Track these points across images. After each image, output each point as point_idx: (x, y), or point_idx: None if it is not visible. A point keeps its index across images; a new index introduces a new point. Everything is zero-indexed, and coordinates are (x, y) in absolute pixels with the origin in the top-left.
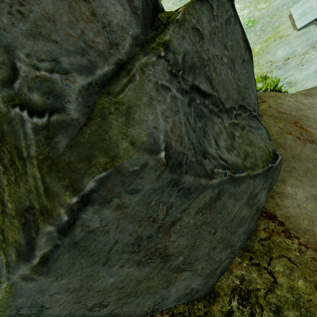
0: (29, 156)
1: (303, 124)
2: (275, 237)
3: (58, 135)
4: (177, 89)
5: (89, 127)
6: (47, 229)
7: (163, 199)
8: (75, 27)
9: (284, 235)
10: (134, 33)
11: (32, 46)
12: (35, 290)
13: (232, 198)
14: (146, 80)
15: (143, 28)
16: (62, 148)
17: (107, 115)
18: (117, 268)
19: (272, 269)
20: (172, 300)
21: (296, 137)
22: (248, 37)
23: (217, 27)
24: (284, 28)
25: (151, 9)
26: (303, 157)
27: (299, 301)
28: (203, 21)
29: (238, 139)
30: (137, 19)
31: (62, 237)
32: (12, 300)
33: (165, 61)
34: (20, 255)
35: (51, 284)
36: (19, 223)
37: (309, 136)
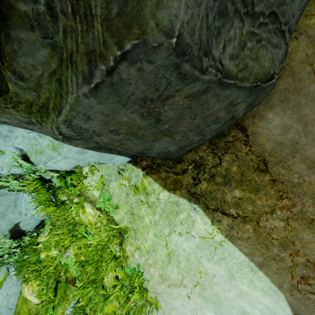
0: (96, 14)
1: None
2: (237, 142)
3: (112, 3)
4: None
5: (132, 1)
6: (102, 67)
7: (166, 76)
8: None
9: (243, 143)
10: None
11: None
12: (88, 105)
13: (215, 98)
14: None
15: None
16: (114, 14)
17: None
18: (129, 112)
19: (222, 158)
20: (155, 152)
21: (314, 71)
22: None
23: None
24: None
25: None
26: (303, 92)
27: (227, 175)
28: None
29: (247, 51)
30: None
31: (107, 76)
32: (76, 107)
33: None
34: (85, 80)
35: (96, 105)
36: (86, 60)
37: None
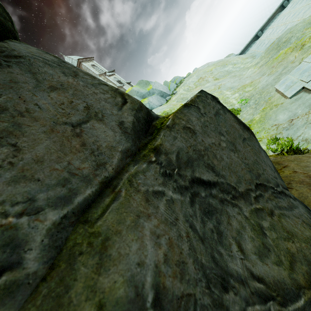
0: None
1: None
2: None
3: None
4: (174, 190)
5: (48, 282)
6: None
7: None
8: (62, 161)
9: None
10: (124, 148)
11: (11, 191)
12: None
13: None
14: (133, 193)
15: (135, 140)
16: None
17: (76, 256)
18: None
19: None
20: None
21: None
22: (245, 111)
23: (207, 121)
24: (275, 99)
25: (144, 122)
26: None
27: None
28: (193, 119)
29: (270, 232)
30: (127, 136)
31: None
32: None
33: (156, 165)
34: None
35: None
36: None
37: None
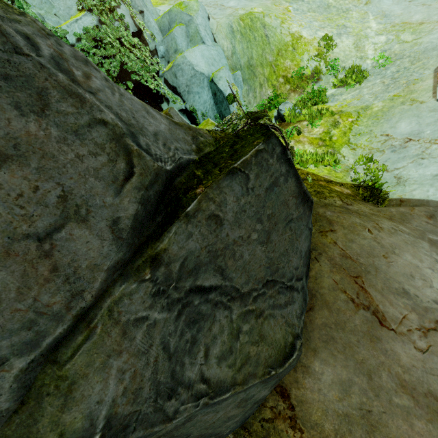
0: None
1: (366, 280)
2: (279, 421)
3: None
4: (162, 309)
5: (20, 414)
6: None
7: None
8: (26, 298)
9: (289, 423)
10: (112, 263)
11: None
12: None
13: (211, 413)
14: (111, 327)
15: (132, 241)
16: None
17: (44, 396)
18: None
19: None
20: None
21: (350, 299)
22: (372, 83)
23: (249, 203)
24: (421, 88)
25: (156, 199)
26: (349, 327)
27: None
28: (229, 201)
29: (244, 336)
30: (120, 244)
31: None
32: None
33: (150, 282)
34: None
35: None
36: None
37: (367, 301)
